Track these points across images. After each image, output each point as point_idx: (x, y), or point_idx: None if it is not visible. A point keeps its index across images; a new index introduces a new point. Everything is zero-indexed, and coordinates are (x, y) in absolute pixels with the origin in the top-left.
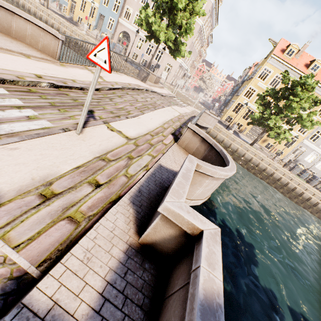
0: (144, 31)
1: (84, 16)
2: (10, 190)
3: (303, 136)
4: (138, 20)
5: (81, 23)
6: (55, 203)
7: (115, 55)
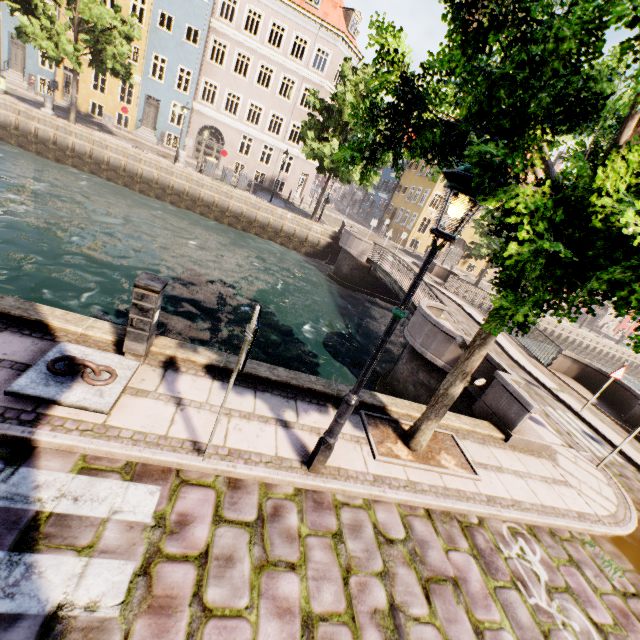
0: (249, 123)
1: (107, 101)
2: None
3: None
4: (306, 148)
5: (104, 117)
6: None
7: (260, 201)
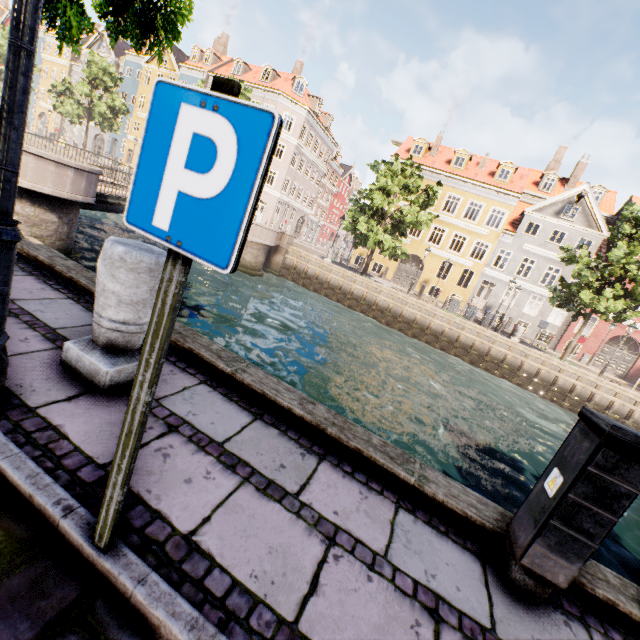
0: None
1: None
2: None
3: (481, 262)
4: None
5: None
6: None
7: None
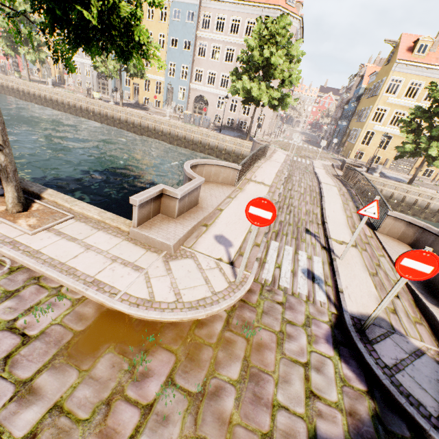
0: (222, 88)
1: (150, 95)
2: (381, 313)
3: None
4: (230, 88)
5: (149, 104)
6: (401, 315)
7: (209, 131)
